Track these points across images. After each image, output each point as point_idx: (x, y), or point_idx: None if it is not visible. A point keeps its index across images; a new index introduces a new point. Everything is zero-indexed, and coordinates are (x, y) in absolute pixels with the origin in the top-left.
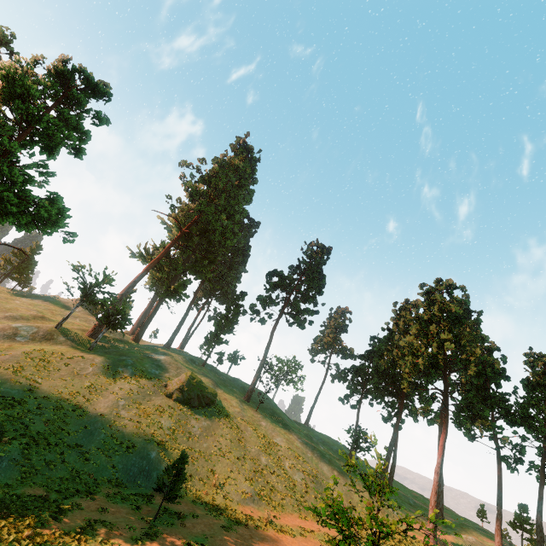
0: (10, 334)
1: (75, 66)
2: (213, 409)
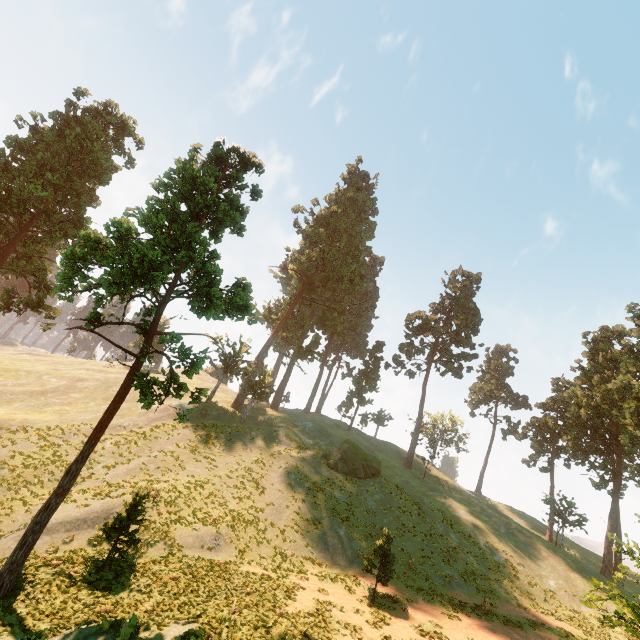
0: (173, 413)
1: (229, 146)
2: (381, 480)
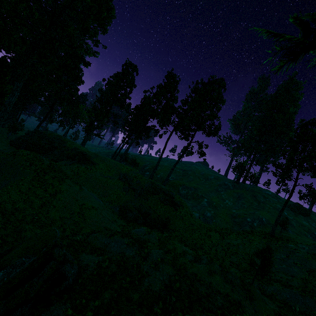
0: (228, 186)
1: None
2: (311, 218)
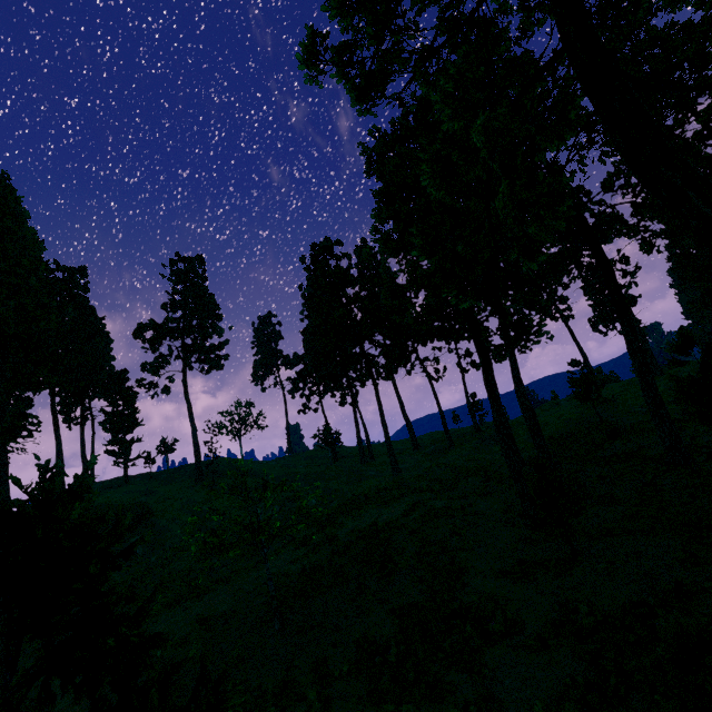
0: None
1: None
2: (151, 520)
